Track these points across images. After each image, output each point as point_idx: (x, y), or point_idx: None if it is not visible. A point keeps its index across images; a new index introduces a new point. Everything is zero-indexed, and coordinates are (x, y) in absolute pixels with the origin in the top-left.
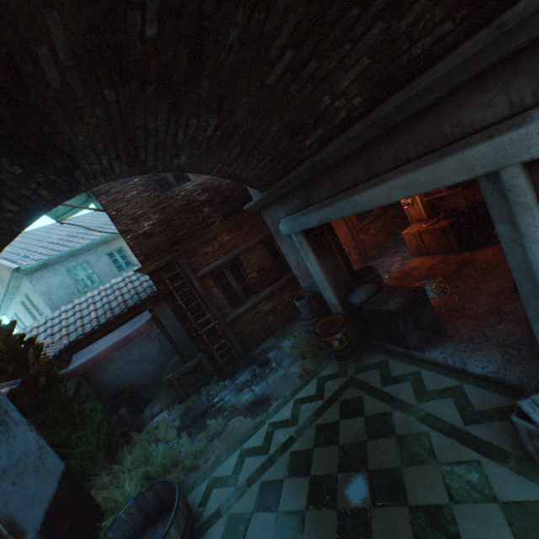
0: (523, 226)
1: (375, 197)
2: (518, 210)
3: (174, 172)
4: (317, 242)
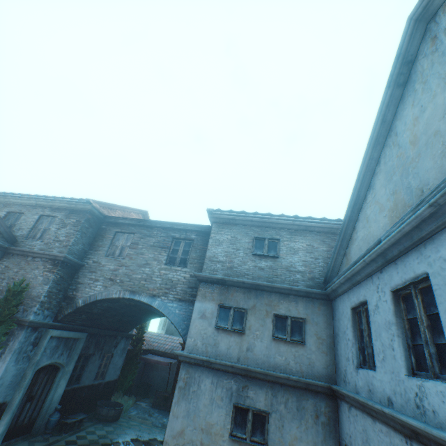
0: None
1: None
2: None
3: None
4: None
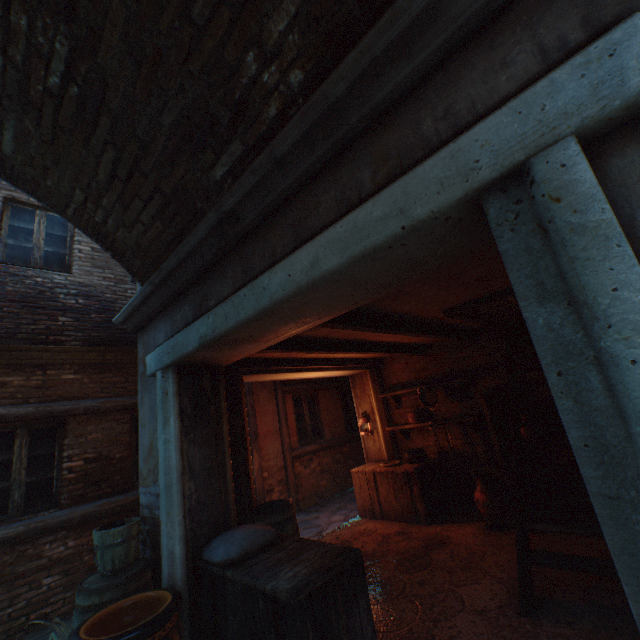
0: (603, 290)
1: (294, 270)
2: (585, 248)
3: None
4: (197, 401)
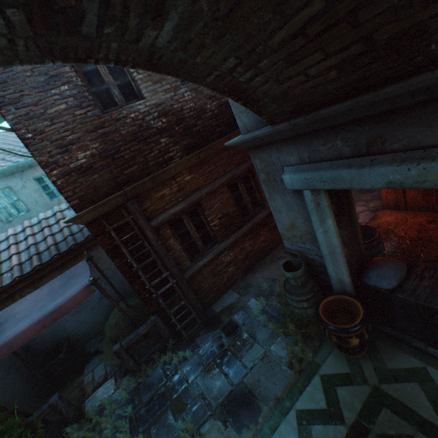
0: None
1: None
2: None
3: (138, 66)
4: (337, 203)
